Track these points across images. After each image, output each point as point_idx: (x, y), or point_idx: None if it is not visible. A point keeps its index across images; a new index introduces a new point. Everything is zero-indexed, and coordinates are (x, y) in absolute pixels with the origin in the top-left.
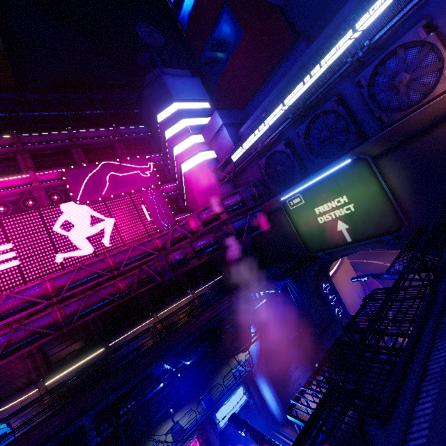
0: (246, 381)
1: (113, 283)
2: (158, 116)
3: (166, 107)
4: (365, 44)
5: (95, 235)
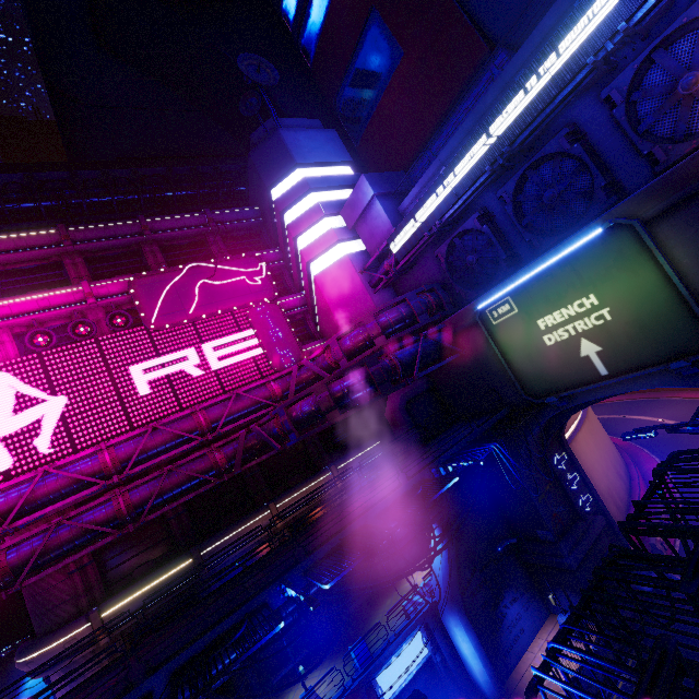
0: (426, 621)
1: (206, 453)
2: (273, 192)
3: (285, 177)
4: (619, 29)
5: (179, 378)
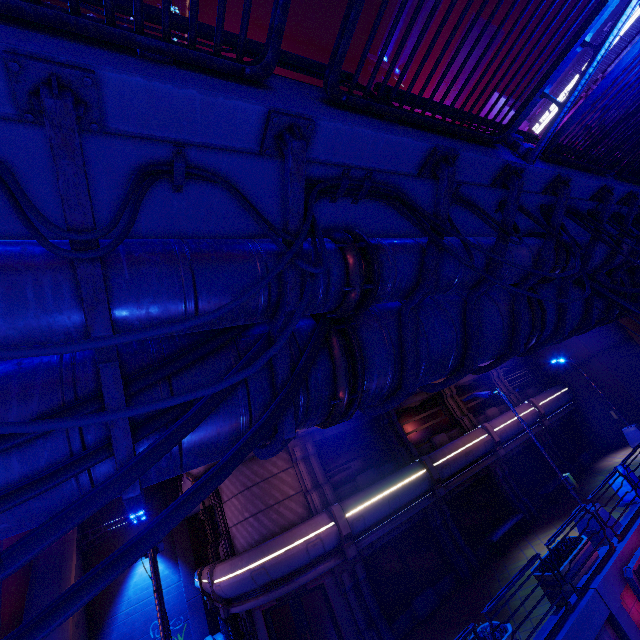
0: None
1: None
2: None
3: None
4: None
5: None
